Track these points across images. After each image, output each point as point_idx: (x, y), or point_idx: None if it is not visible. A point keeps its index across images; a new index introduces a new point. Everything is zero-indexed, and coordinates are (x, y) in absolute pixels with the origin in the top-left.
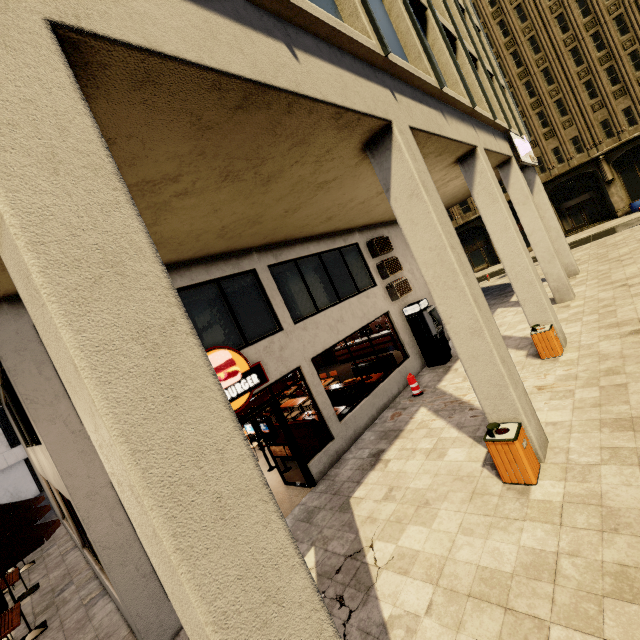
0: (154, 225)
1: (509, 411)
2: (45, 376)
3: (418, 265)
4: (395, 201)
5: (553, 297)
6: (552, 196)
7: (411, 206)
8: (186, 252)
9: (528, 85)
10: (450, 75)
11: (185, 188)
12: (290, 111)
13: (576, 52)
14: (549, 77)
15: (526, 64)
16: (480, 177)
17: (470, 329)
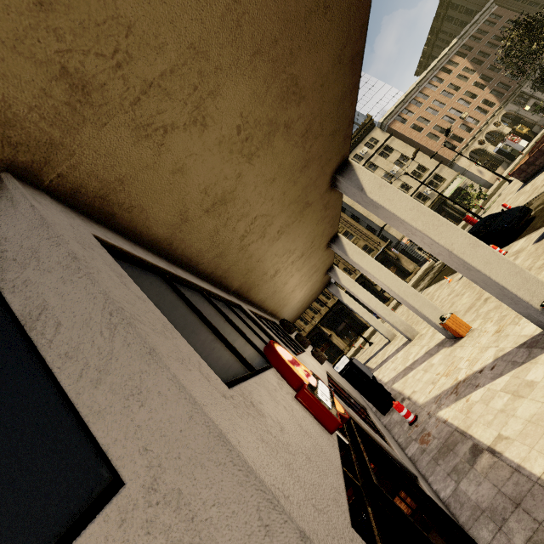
0: (248, 160)
1: (539, 288)
2: (133, 293)
3: (408, 222)
4: (370, 193)
5: (402, 343)
6: (328, 327)
7: (383, 192)
8: (214, 248)
9: None
10: None
11: (292, 120)
12: (351, 92)
13: None
14: None
15: None
16: (348, 246)
17: (470, 245)
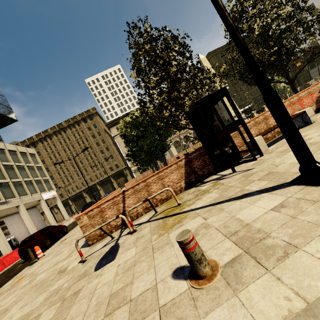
0: None
1: (6, 252)
2: None
3: None
4: None
5: None
6: (88, 192)
7: None
8: None
9: (77, 163)
10: (15, 192)
11: None
12: None
13: (87, 158)
14: (82, 162)
15: (76, 158)
16: (21, 210)
17: (0, 241)
